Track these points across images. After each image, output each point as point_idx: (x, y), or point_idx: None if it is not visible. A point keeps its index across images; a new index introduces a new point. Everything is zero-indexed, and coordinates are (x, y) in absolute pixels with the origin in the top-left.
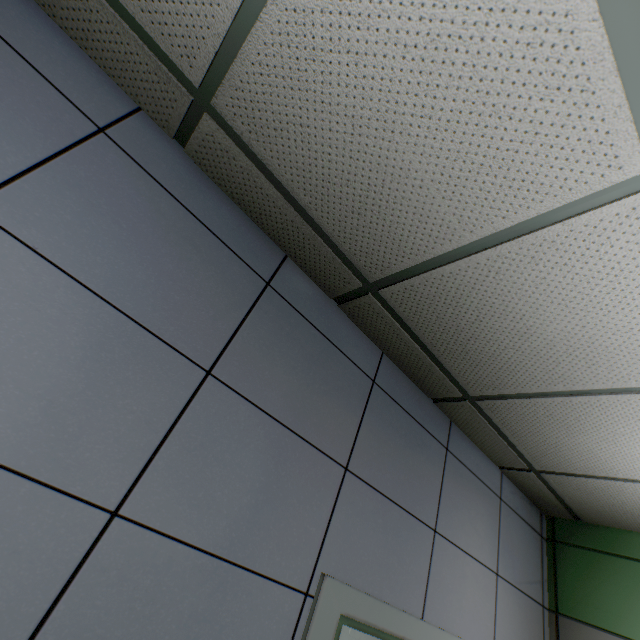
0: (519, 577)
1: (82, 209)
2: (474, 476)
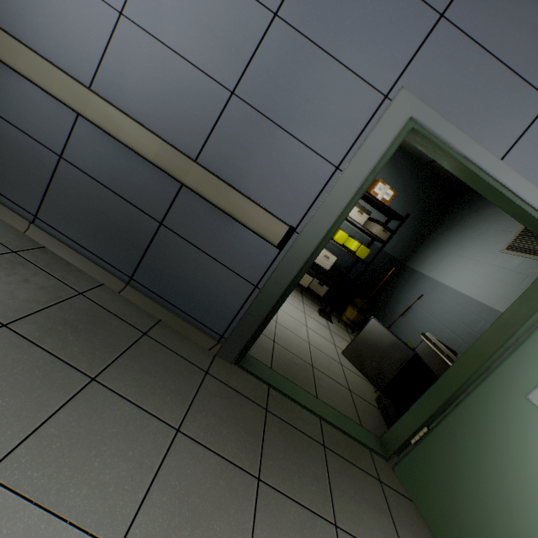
0: None
1: None
2: None
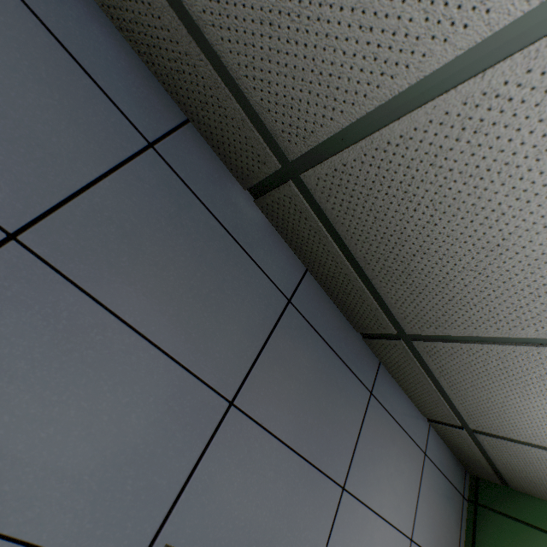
0: (435, 542)
1: None
2: (399, 427)
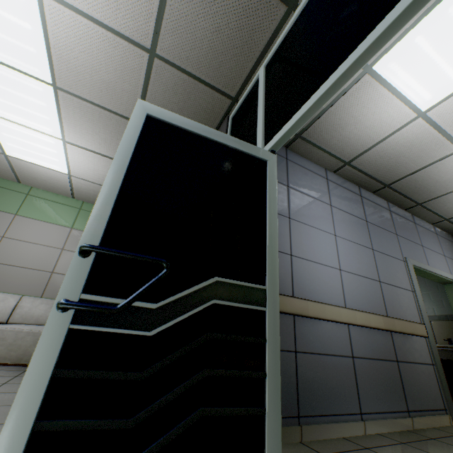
0: (451, 256)
1: (336, 198)
2: (425, 229)
